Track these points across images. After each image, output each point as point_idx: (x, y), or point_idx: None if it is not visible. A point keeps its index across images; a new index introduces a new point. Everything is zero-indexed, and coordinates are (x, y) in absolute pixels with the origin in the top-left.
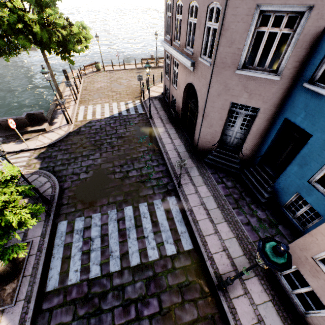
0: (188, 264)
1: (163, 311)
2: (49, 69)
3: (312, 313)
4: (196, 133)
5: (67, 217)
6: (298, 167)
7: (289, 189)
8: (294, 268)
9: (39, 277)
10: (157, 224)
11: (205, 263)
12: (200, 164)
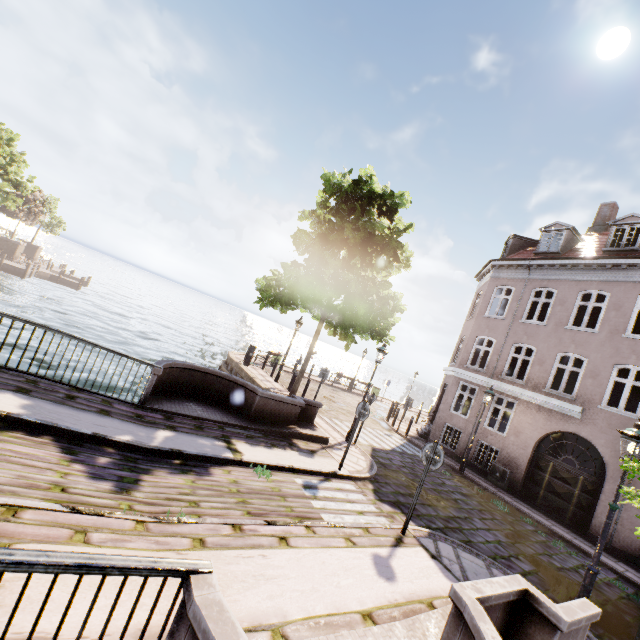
0: None
1: None
2: (313, 343)
3: None
4: (603, 511)
5: None
6: None
7: None
8: None
9: None
10: None
11: None
12: None
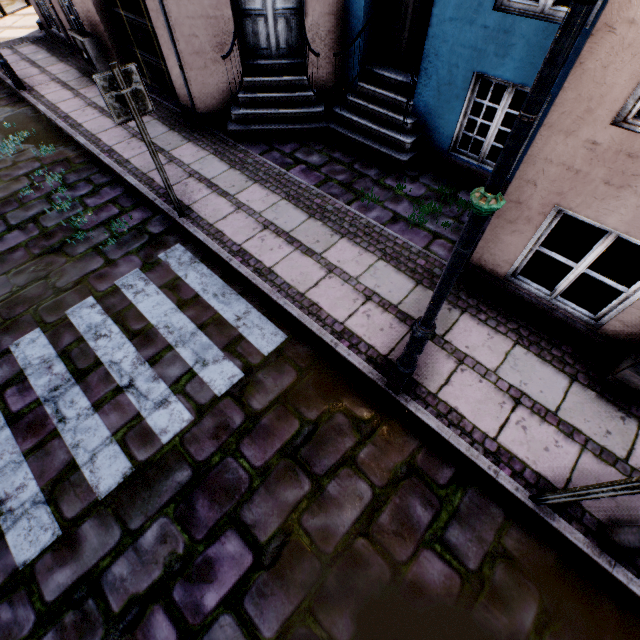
0: (289, 383)
1: (269, 550)
2: None
3: (616, 305)
4: (167, 51)
5: None
6: None
7: (454, 81)
8: (550, 222)
9: None
10: (152, 333)
11: (335, 356)
12: (224, 145)
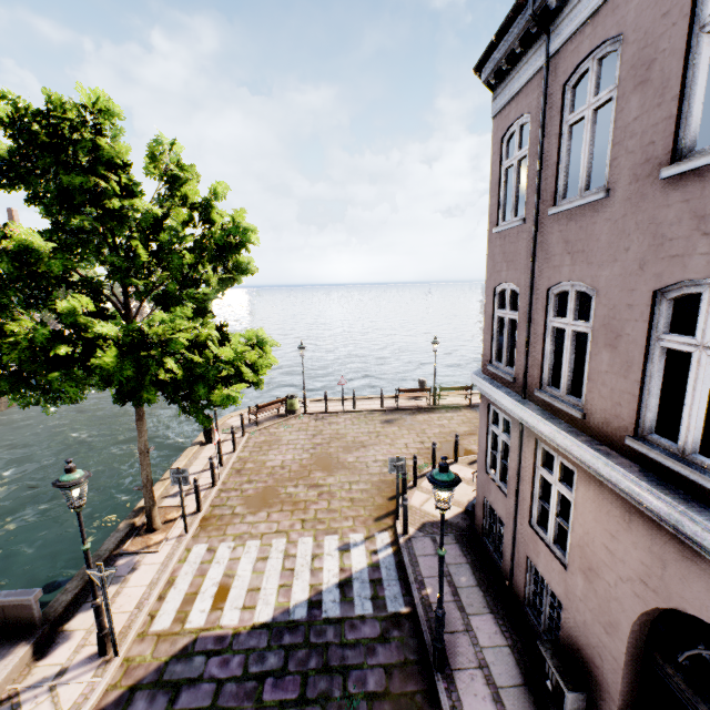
0: None
1: None
2: (139, 436)
3: None
4: None
5: None
6: None
7: None
8: None
9: None
10: None
11: None
12: None
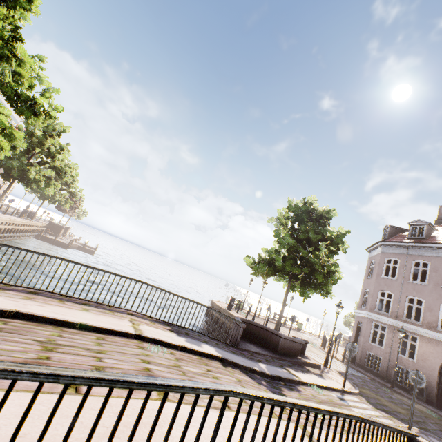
0: None
1: None
2: (286, 298)
3: None
4: None
5: None
6: None
7: None
8: None
9: None
10: None
11: None
12: None
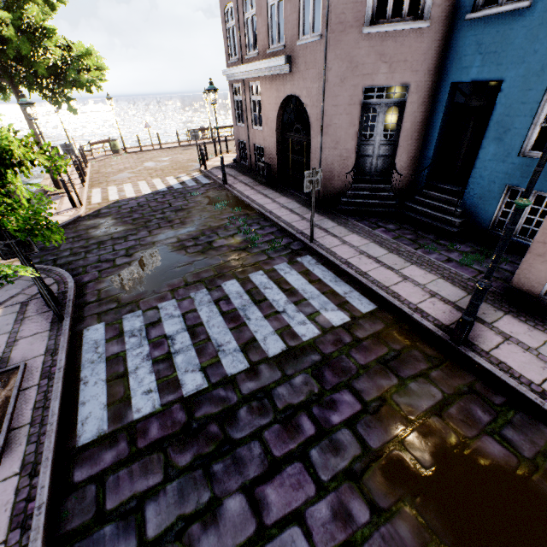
0: (380, 329)
1: (371, 405)
2: (29, 123)
3: None
4: None
5: (102, 318)
6: (495, 144)
7: (492, 189)
8: None
9: (56, 421)
10: (295, 291)
11: (410, 321)
12: (333, 215)
